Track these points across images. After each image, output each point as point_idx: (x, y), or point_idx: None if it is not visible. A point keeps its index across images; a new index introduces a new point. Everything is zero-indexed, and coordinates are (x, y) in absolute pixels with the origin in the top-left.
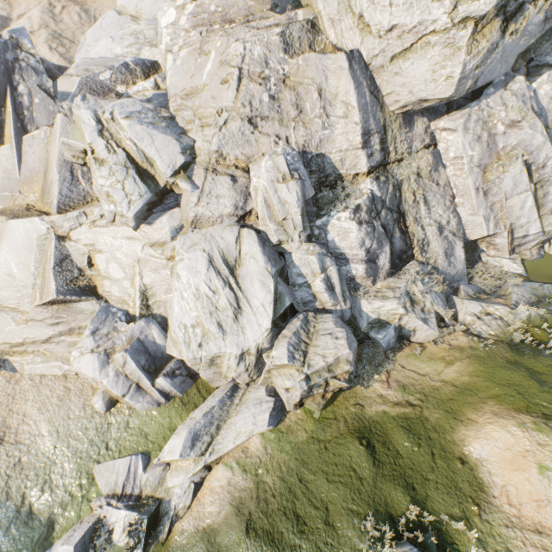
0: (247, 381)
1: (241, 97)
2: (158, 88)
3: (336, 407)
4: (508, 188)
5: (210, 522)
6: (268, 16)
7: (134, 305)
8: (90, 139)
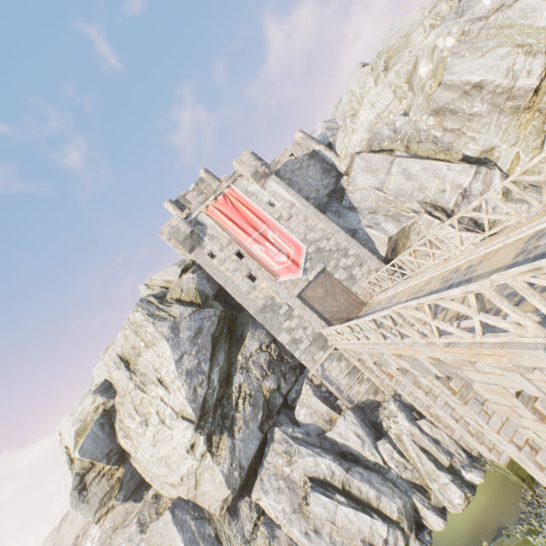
0: None
1: None
2: None
3: None
4: (324, 513)
5: None
6: (135, 508)
7: None
8: None
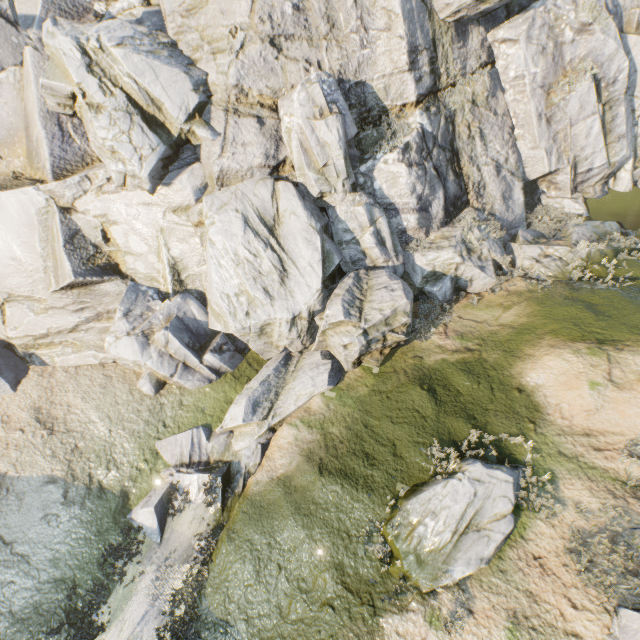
0: (299, 349)
1: (258, 8)
2: (148, 3)
3: (395, 362)
4: (574, 112)
5: (283, 471)
6: None
7: (166, 282)
8: (77, 77)
